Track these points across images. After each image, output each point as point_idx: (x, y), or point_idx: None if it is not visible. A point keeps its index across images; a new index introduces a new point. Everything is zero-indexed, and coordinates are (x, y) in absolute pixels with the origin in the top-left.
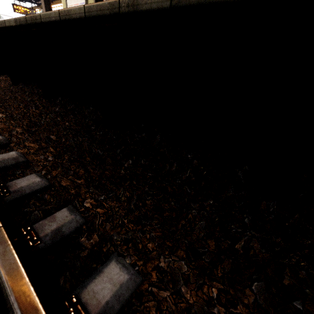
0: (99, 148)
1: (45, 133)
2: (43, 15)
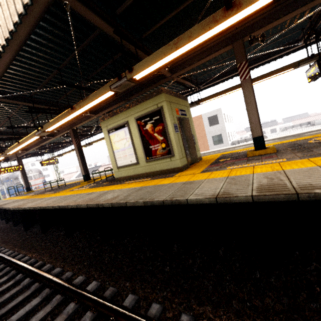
0: (313, 302)
1: (235, 301)
2: (192, 200)
